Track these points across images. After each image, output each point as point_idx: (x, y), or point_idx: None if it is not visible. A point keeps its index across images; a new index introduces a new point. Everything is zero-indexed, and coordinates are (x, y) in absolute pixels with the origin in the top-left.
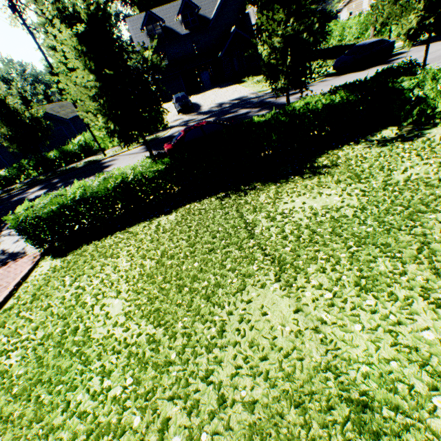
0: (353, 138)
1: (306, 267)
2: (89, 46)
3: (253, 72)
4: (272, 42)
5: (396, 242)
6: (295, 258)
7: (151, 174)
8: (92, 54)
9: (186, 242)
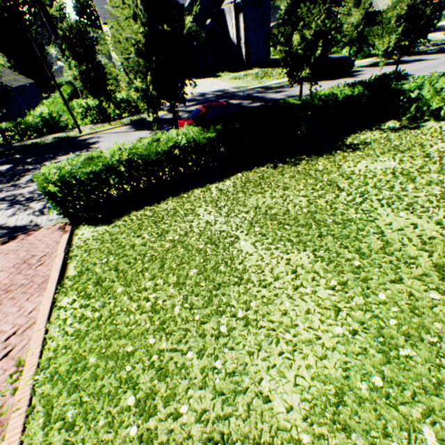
0: (364, 127)
1: (415, 202)
2: None
3: (226, 69)
4: (302, 34)
5: None
6: (399, 197)
7: (204, 141)
8: (146, 5)
9: (272, 198)
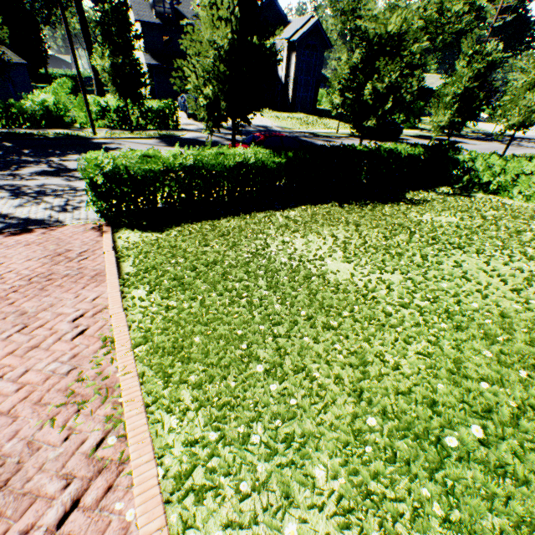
0: (420, 188)
1: (482, 248)
2: (237, 3)
3: (267, 106)
4: (375, 85)
5: (522, 242)
6: (468, 244)
7: (273, 165)
8: (239, 14)
9: (346, 230)
